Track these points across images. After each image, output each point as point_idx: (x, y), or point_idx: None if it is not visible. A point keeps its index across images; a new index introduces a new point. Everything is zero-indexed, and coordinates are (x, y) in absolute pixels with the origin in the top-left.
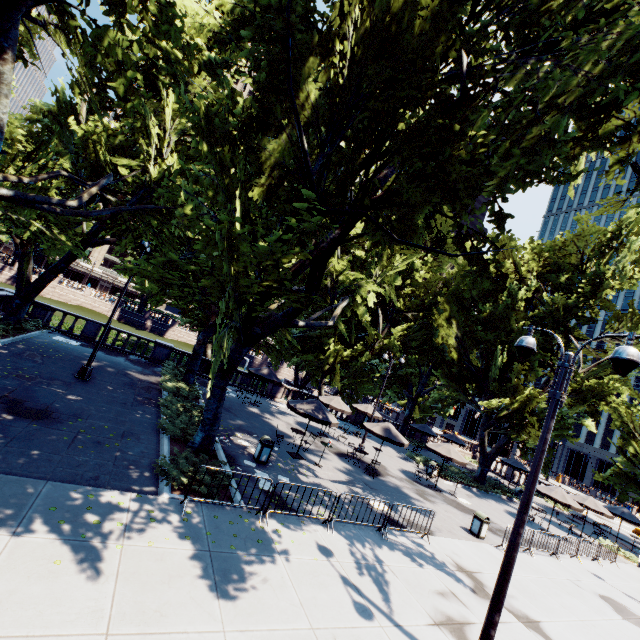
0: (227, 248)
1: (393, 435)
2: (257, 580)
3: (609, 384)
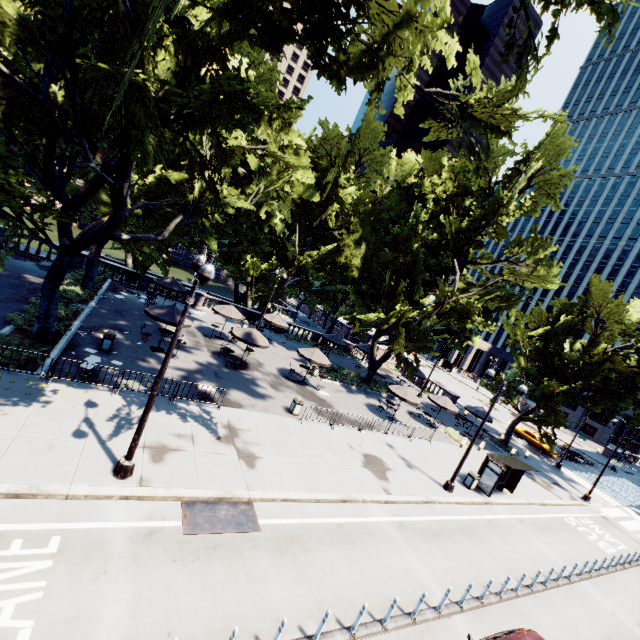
0: None
1: (252, 338)
2: None
3: (473, 305)
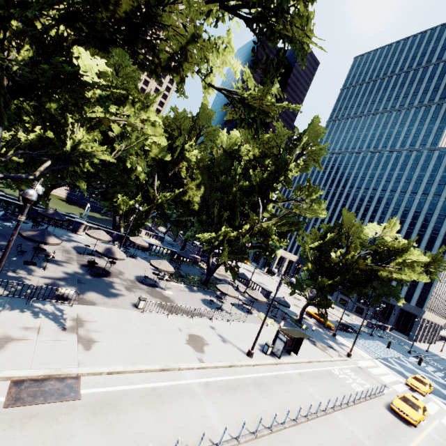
0: None
1: (111, 253)
2: None
3: (271, 228)
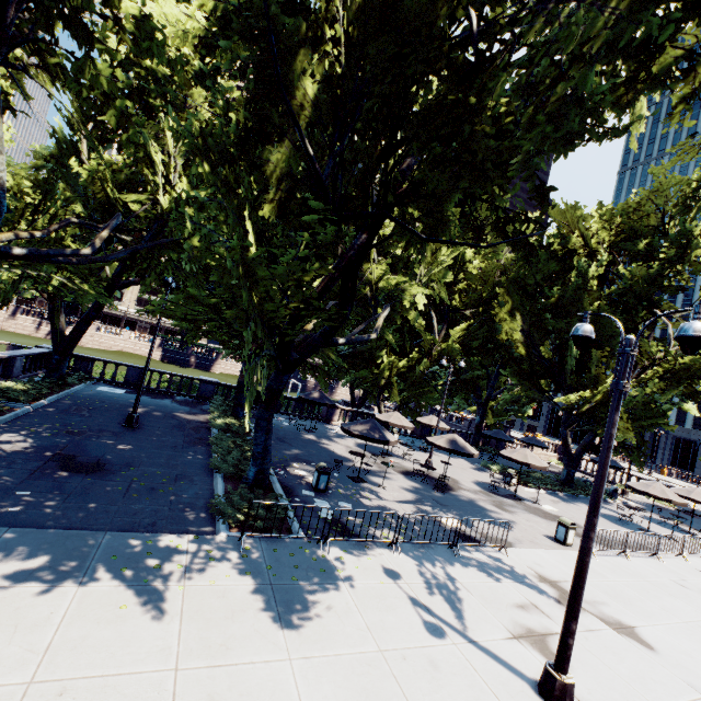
0: (243, 276)
1: (460, 446)
2: (321, 608)
3: None
